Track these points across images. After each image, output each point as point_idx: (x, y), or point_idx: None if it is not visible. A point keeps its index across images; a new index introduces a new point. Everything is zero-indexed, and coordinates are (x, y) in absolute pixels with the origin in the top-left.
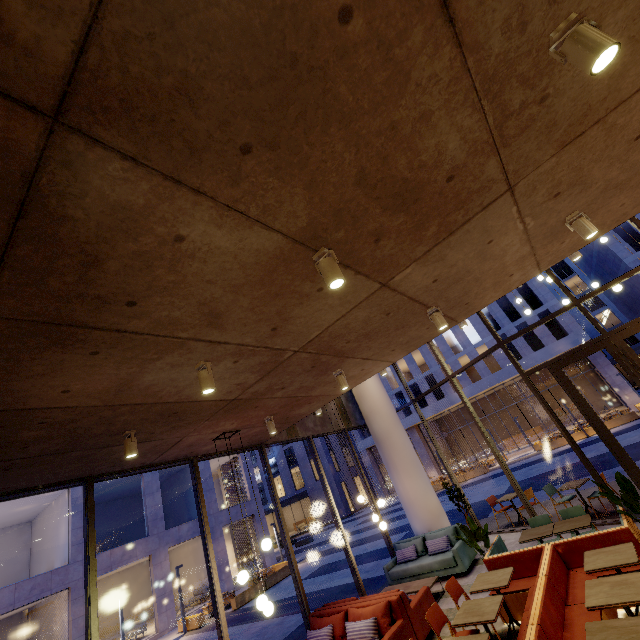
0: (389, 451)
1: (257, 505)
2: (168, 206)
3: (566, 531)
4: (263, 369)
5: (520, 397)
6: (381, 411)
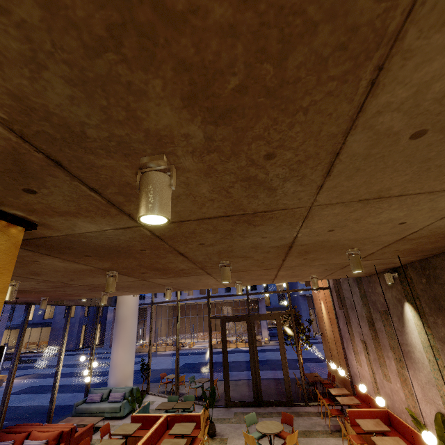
0: (120, 330)
1: (1, 324)
2: (38, 257)
3: (179, 408)
4: (55, 286)
5: (220, 311)
6: (129, 303)
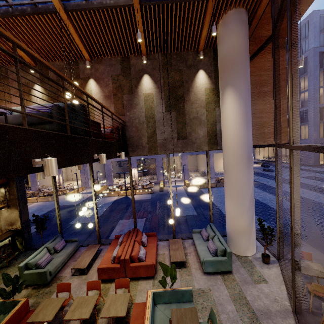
0: (225, 178)
1: None
2: None
3: None
4: None
5: None
6: (229, 149)
